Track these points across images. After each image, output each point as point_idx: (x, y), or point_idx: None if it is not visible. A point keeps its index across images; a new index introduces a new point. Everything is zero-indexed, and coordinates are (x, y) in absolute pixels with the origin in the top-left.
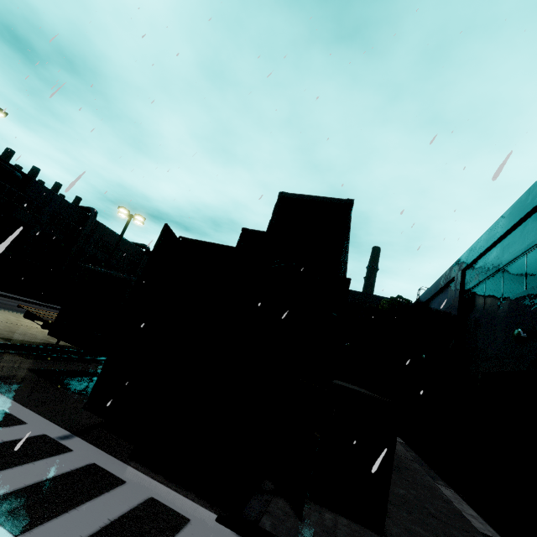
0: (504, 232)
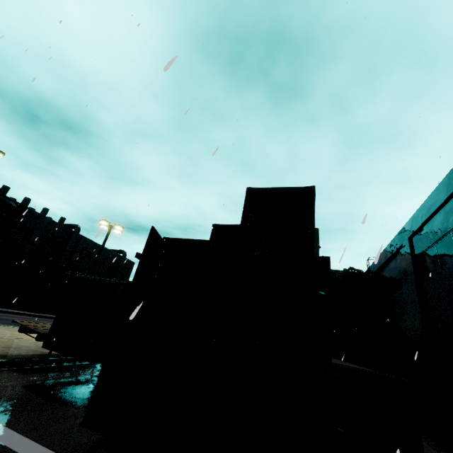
0: (444, 200)
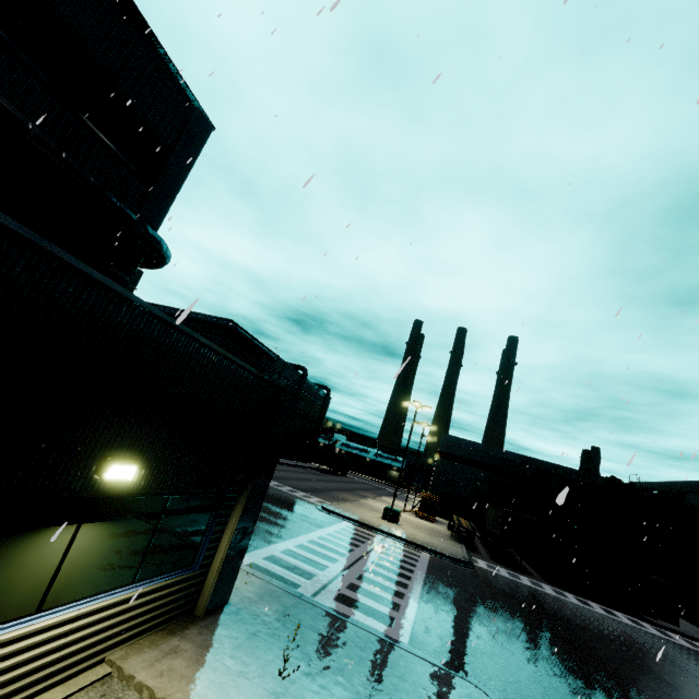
0: None
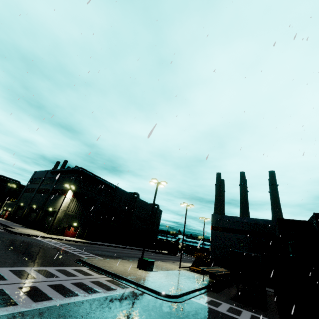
0: None
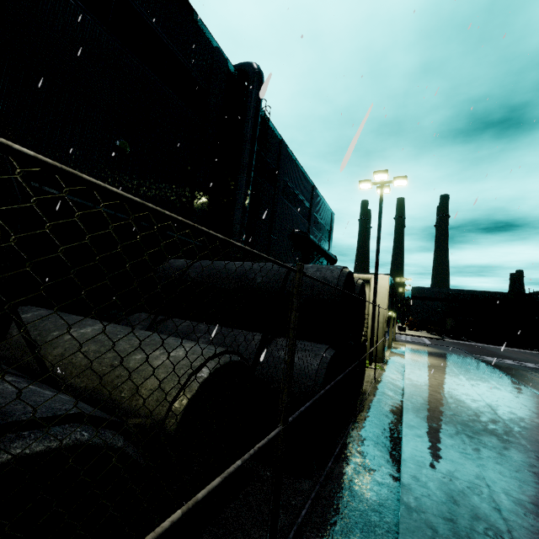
0: None
